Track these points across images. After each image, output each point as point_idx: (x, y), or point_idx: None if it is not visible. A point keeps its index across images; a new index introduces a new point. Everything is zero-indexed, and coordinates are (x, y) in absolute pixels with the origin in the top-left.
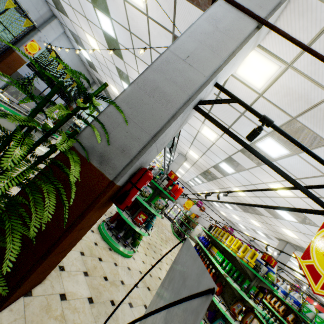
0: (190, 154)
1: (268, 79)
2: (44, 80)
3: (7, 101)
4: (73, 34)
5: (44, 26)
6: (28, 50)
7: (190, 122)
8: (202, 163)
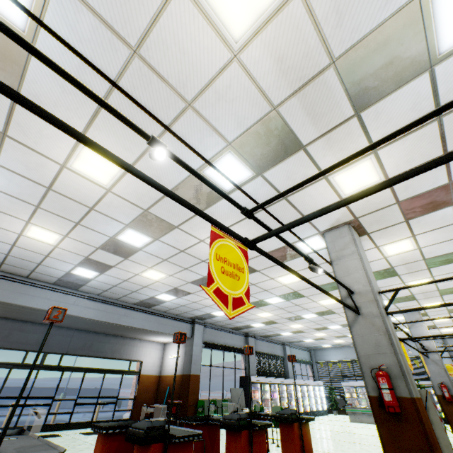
0: None
1: (431, 303)
2: None
3: None
4: None
5: None
6: None
7: None
8: None
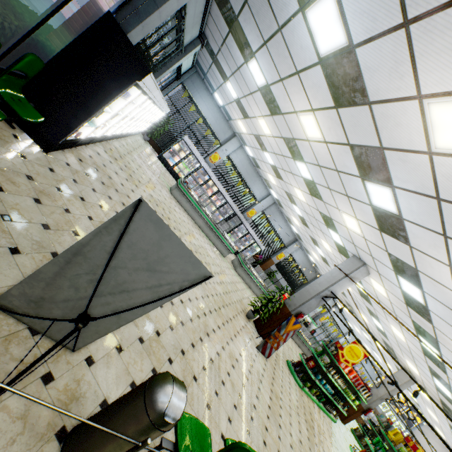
0: (410, 367)
1: (385, 293)
2: (281, 273)
3: (264, 286)
4: (305, 248)
5: (290, 245)
6: (278, 257)
7: (382, 319)
8: (427, 383)
